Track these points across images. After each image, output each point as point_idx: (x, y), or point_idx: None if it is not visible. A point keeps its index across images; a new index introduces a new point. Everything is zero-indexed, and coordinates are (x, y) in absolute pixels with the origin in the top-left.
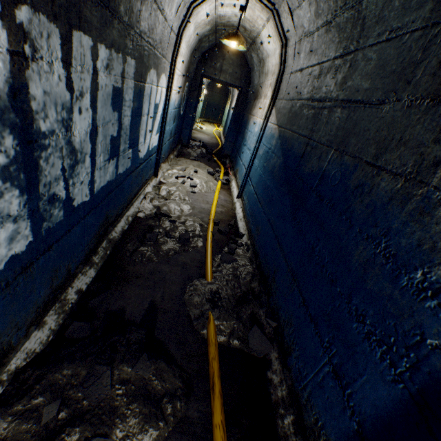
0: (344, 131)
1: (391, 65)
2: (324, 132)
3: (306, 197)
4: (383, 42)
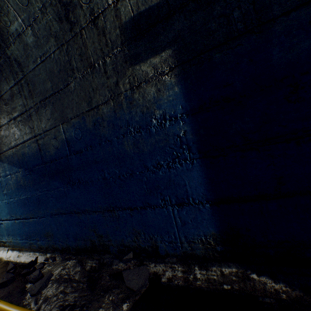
0: (58, 112)
1: (56, 69)
2: (44, 124)
3: (69, 163)
4: (41, 63)
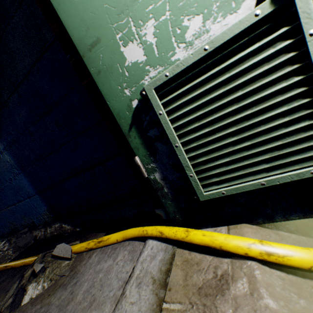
0: None
1: None
2: None
3: None
4: None
